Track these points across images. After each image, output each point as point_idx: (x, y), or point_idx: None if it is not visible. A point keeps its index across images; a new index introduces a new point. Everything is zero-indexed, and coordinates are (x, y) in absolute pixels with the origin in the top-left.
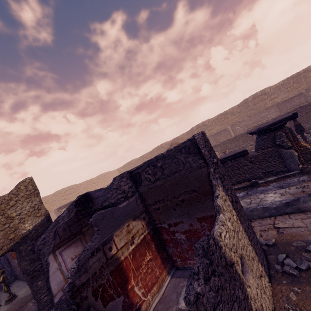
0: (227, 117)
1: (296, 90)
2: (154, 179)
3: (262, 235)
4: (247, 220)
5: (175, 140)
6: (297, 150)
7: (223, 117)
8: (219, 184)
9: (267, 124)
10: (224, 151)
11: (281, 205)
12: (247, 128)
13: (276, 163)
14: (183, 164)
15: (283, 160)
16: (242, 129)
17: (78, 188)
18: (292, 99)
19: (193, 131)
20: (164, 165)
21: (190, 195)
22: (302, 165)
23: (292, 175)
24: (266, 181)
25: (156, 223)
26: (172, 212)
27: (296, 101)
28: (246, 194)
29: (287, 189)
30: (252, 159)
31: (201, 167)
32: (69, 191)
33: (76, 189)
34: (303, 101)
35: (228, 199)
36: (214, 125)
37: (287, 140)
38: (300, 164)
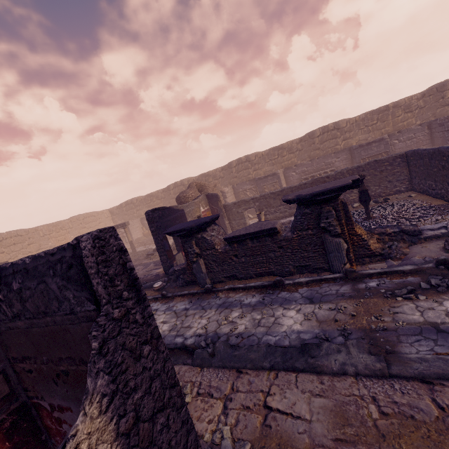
0: (282, 154)
1: (378, 131)
2: (12, 314)
3: (239, 422)
4: (182, 441)
5: (204, 177)
6: (348, 241)
7: (276, 154)
8: (97, 392)
9: (313, 190)
10: (258, 213)
11: (296, 342)
12: (304, 176)
13: (316, 254)
14: (58, 302)
15: (326, 252)
16: (299, 176)
17: (30, 235)
18: (369, 146)
19: (232, 168)
20: (25, 291)
21: (77, 367)
22: (350, 264)
23: (332, 279)
24: (295, 283)
25: (31, 396)
26: (53, 385)
27: (374, 149)
28: (261, 301)
29: (317, 308)
30: (283, 243)
31: (92, 319)
32: (11, 240)
33: (26, 238)
34: (383, 151)
35: (106, 438)
36: (263, 163)
37: (336, 223)
38: (348, 262)
